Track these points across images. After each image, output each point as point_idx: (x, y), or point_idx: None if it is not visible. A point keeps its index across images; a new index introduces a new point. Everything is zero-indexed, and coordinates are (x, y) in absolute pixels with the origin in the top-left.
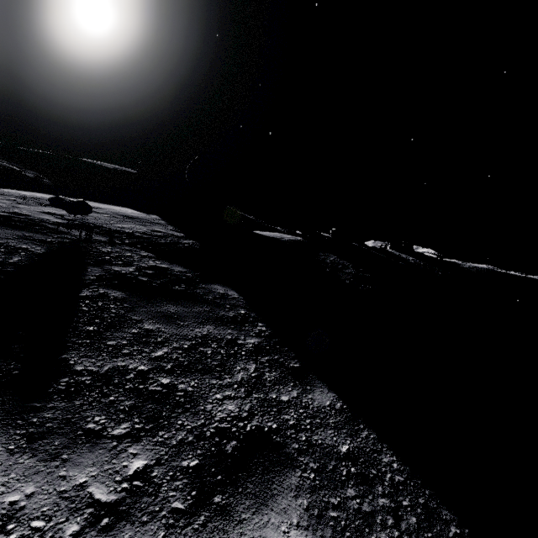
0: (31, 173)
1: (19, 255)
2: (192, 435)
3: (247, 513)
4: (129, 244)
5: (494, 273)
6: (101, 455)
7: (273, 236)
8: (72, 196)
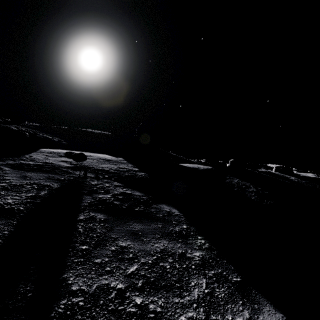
0: (57, 139)
1: (45, 190)
2: None
3: None
4: (107, 177)
5: None
6: None
7: (193, 167)
8: (76, 149)
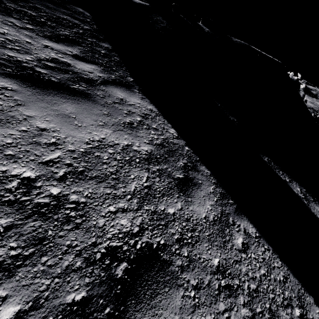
0: None
1: None
2: (50, 31)
3: (61, 44)
4: None
5: (247, 46)
6: (18, 21)
7: None
8: None
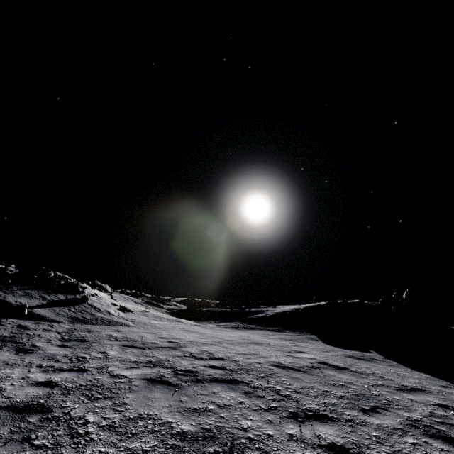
0: None
1: None
2: None
3: None
4: None
5: None
6: None
7: None
8: None
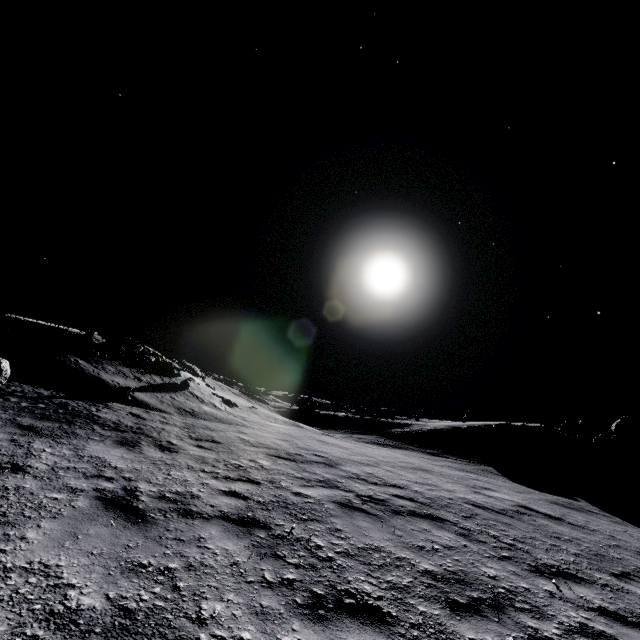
0: None
1: None
2: None
3: None
4: None
5: None
6: None
7: None
8: None
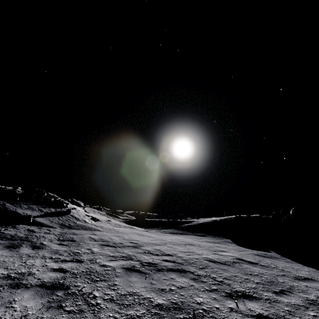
0: None
1: None
2: None
3: None
4: None
5: None
6: None
7: None
8: None
